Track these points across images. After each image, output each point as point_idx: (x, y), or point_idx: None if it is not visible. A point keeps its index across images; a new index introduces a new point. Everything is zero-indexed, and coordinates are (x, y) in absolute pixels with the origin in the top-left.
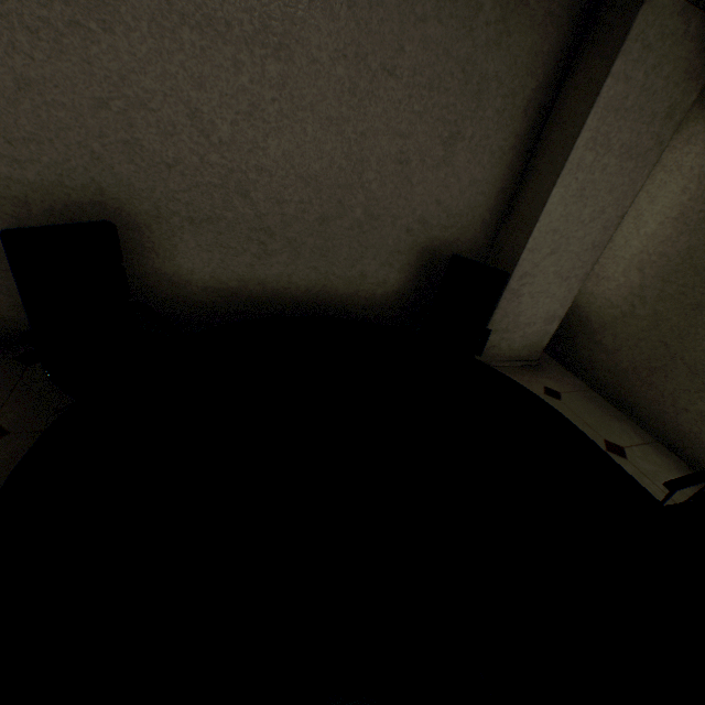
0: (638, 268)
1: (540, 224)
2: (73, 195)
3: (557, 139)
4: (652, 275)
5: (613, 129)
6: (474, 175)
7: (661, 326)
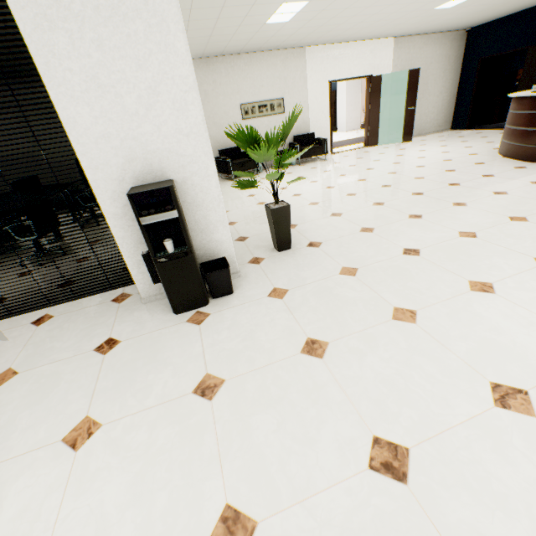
0: None
1: None
2: None
3: None
4: None
5: None
6: None
7: None
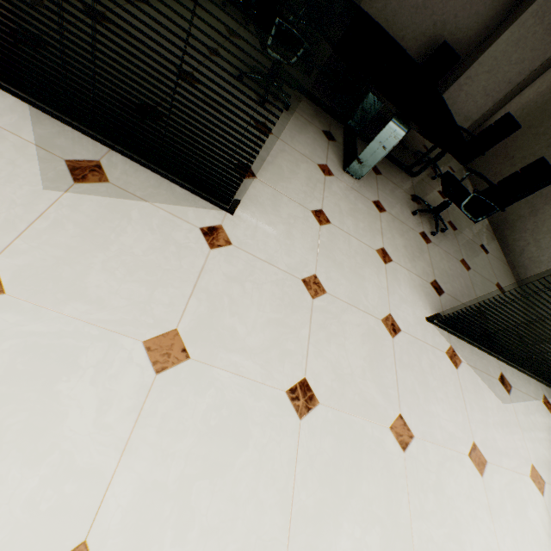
0: (523, 109)
1: (490, 49)
2: None
3: (524, 7)
4: (525, 112)
5: (548, 11)
6: (478, 10)
7: (510, 136)
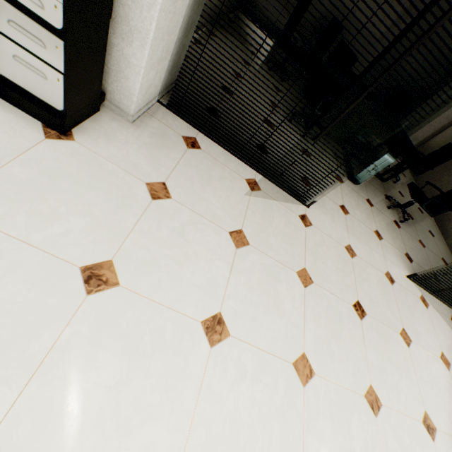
0: None
1: (434, 96)
2: (331, 16)
3: None
4: None
5: None
6: (427, 71)
7: None
